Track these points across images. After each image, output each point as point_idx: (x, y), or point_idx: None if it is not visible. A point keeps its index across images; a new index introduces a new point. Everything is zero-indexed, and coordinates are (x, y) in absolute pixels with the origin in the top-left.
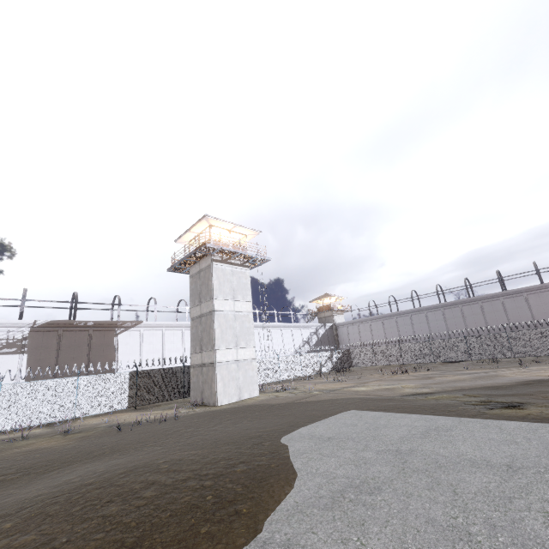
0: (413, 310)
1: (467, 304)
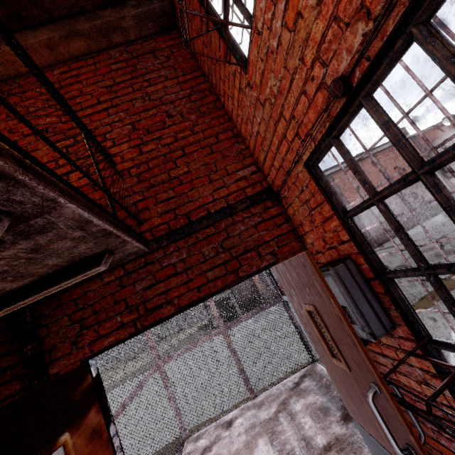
0: None
1: None
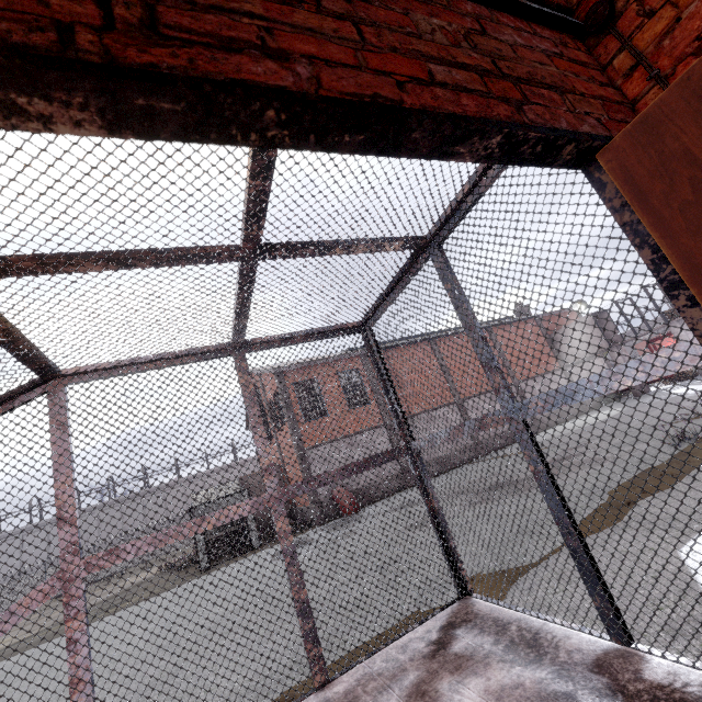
0: (28, 528)
1: (106, 509)
